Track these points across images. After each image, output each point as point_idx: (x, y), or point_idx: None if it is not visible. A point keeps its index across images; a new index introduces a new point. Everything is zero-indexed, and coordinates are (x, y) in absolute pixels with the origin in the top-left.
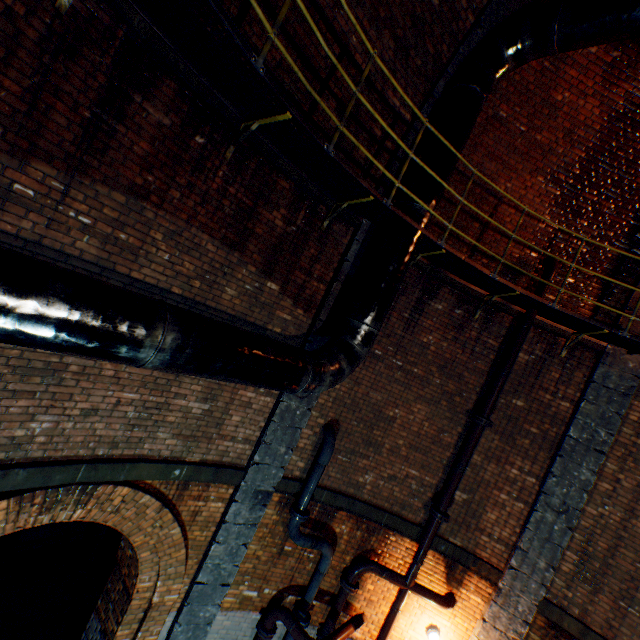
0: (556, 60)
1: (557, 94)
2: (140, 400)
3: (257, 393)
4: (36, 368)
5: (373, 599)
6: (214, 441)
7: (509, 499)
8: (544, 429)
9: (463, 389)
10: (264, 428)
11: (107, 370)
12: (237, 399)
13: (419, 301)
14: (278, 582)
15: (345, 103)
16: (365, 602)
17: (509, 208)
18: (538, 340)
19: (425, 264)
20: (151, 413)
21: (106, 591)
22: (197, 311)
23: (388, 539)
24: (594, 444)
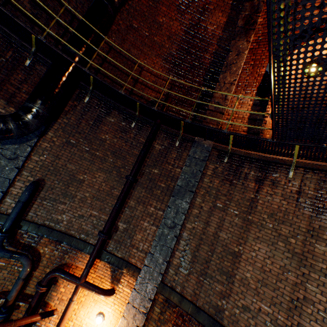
0: (155, 2)
1: (160, 18)
2: None
3: None
4: None
5: (64, 298)
6: None
7: (149, 225)
8: (168, 184)
9: (126, 164)
10: None
11: None
12: None
13: (100, 116)
14: None
15: (36, 1)
16: (58, 301)
17: (148, 73)
18: (166, 138)
19: (101, 96)
20: None
21: None
22: None
23: (77, 256)
24: (189, 188)
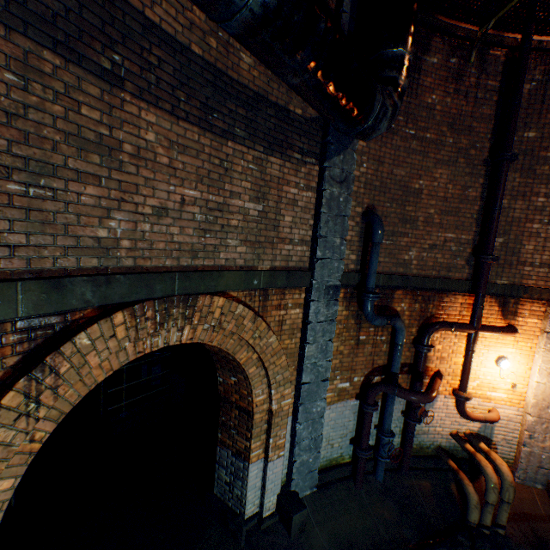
0: None
1: None
2: (201, 200)
3: (298, 189)
4: (88, 141)
5: (443, 356)
6: (276, 246)
7: (542, 227)
8: None
9: (475, 141)
10: (314, 225)
11: (160, 157)
12: (283, 197)
13: (415, 59)
14: (362, 369)
15: None
16: (438, 361)
17: None
18: (535, 65)
19: None
20: (215, 216)
21: (222, 424)
22: (222, 84)
23: (443, 302)
24: None
